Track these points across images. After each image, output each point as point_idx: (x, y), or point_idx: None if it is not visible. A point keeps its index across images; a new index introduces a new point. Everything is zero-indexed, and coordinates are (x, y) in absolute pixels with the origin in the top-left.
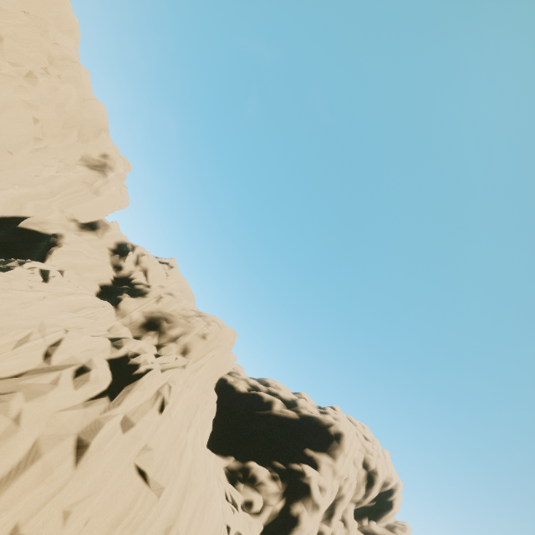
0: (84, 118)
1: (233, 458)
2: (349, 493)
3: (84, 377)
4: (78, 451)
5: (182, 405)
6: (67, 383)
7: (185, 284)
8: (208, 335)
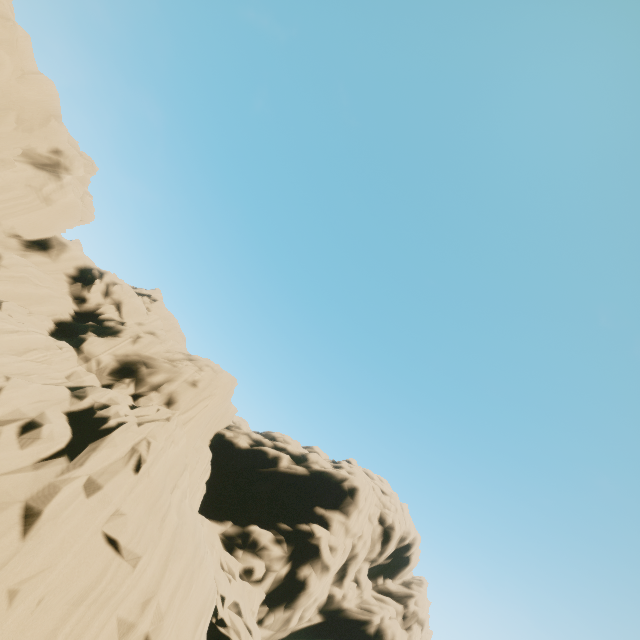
0: (24, 98)
1: (231, 523)
2: (363, 551)
3: (33, 434)
4: (26, 521)
5: (165, 463)
6: (9, 441)
7: (173, 322)
8: (200, 382)
